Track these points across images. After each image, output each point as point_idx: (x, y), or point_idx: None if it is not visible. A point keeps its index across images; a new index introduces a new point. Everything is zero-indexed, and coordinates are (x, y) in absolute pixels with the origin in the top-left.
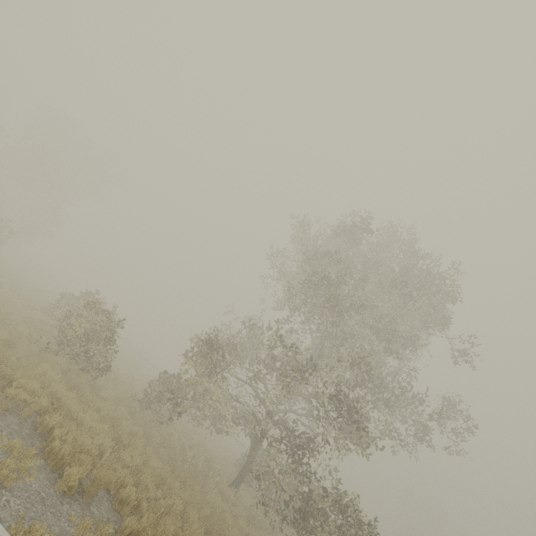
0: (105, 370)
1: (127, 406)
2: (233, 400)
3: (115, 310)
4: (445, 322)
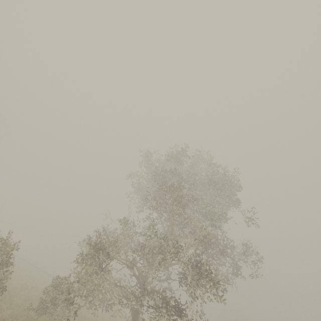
0: (1, 291)
1: (24, 319)
2: (117, 287)
3: (10, 235)
4: (238, 202)
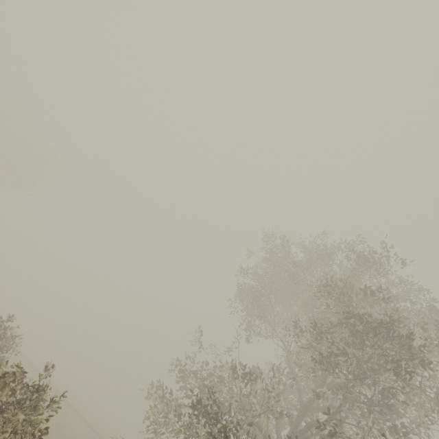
0: None
1: None
2: None
3: (50, 375)
4: None
